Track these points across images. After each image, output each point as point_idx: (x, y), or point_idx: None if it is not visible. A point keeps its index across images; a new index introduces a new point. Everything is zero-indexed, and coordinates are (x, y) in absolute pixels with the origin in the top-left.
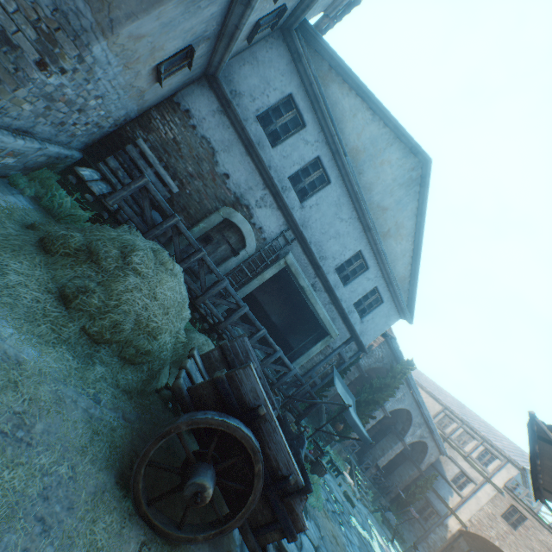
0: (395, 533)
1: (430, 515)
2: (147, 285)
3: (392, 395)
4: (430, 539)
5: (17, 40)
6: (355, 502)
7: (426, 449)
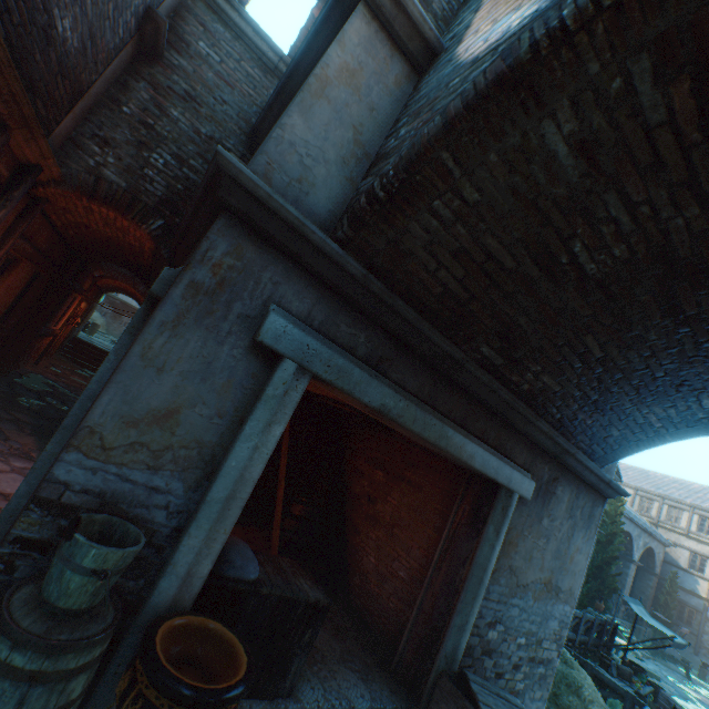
0: (687, 667)
1: (690, 615)
2: (596, 703)
3: (622, 541)
4: (706, 642)
5: (550, 655)
6: (647, 667)
7: (652, 552)
